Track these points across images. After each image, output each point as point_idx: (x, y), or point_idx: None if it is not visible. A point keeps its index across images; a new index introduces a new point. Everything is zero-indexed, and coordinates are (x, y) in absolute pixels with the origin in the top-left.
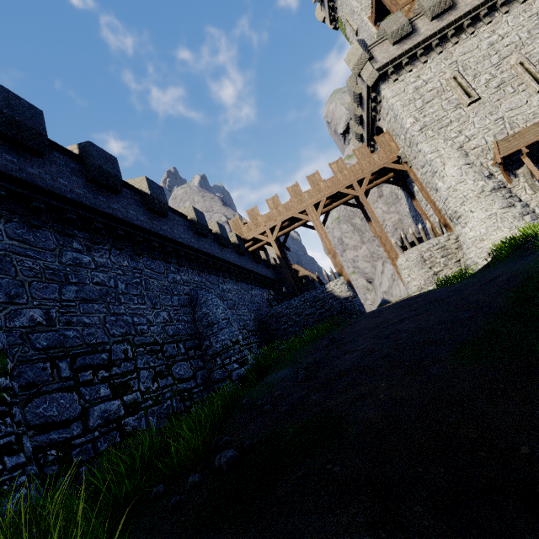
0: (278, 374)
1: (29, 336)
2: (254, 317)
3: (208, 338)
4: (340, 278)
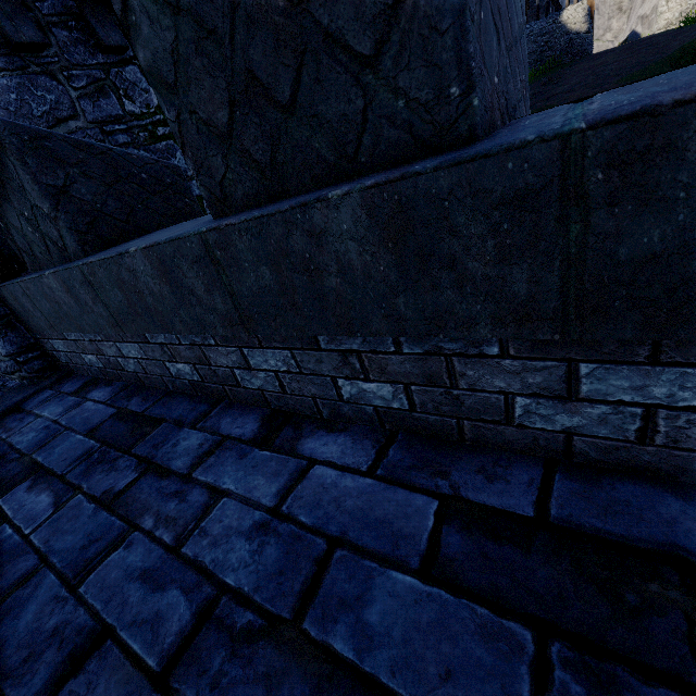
0: None
1: None
2: None
3: None
4: (583, 1)
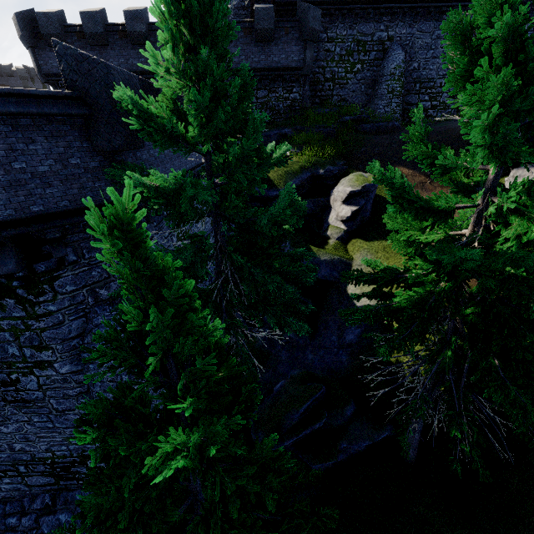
0: None
1: (411, 74)
2: None
3: None
4: None
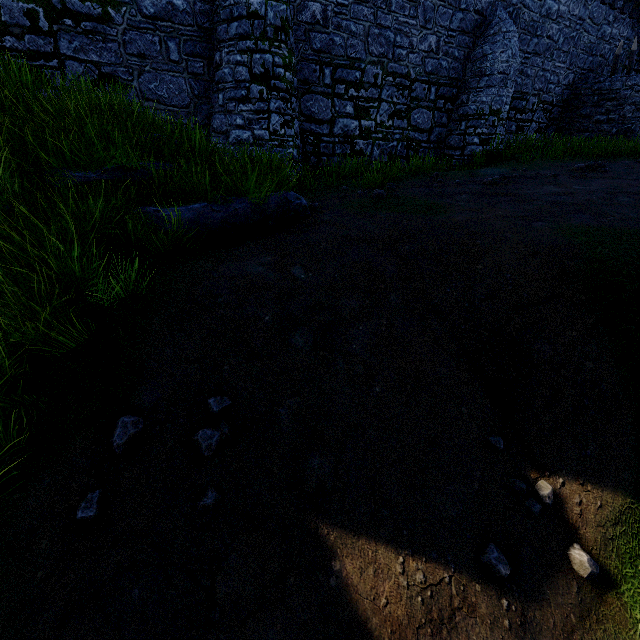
0: (493, 170)
1: (309, 34)
2: (570, 83)
3: (468, 92)
4: None
